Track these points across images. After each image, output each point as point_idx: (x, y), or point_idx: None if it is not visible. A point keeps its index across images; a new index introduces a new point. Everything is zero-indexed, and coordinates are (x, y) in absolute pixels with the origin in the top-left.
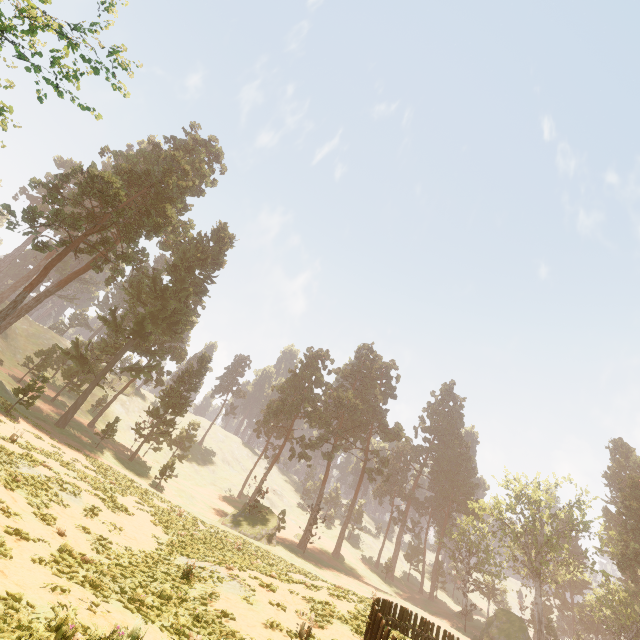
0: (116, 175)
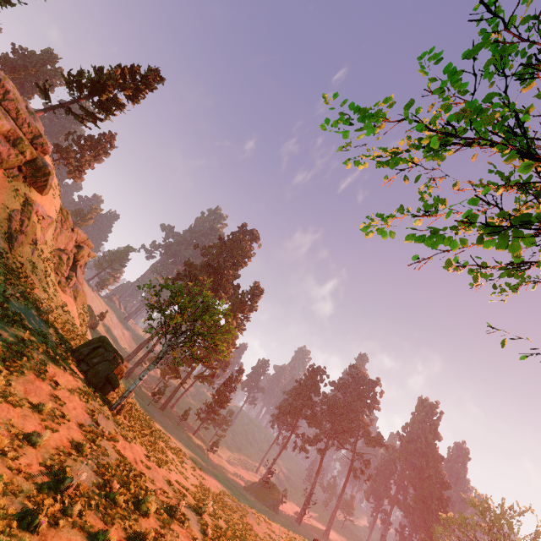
0: (202, 267)
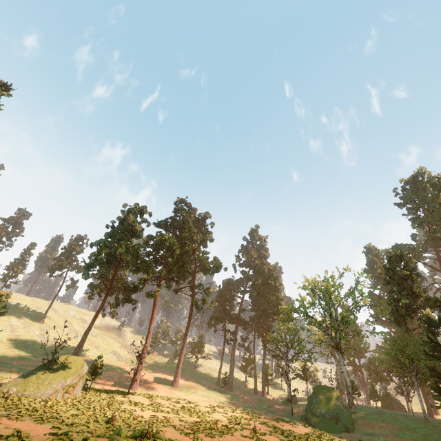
0: None
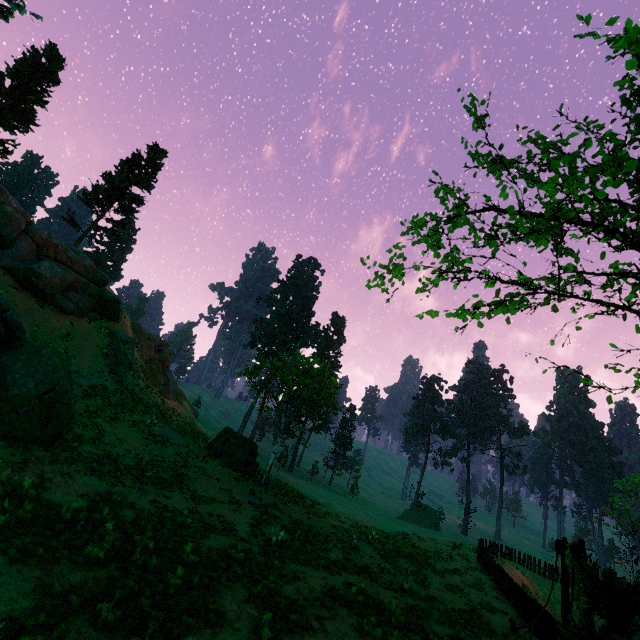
0: (274, 319)
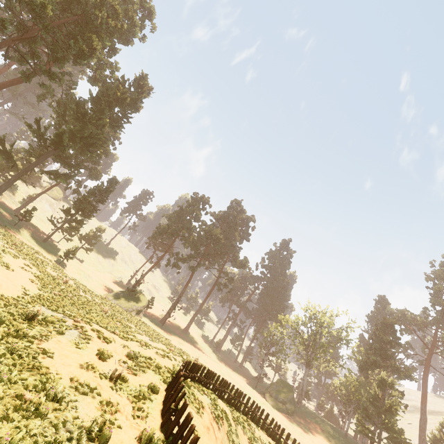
0: None
